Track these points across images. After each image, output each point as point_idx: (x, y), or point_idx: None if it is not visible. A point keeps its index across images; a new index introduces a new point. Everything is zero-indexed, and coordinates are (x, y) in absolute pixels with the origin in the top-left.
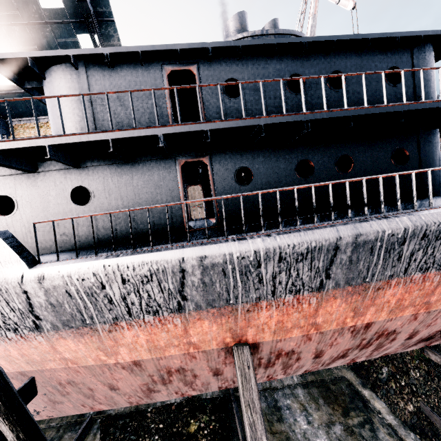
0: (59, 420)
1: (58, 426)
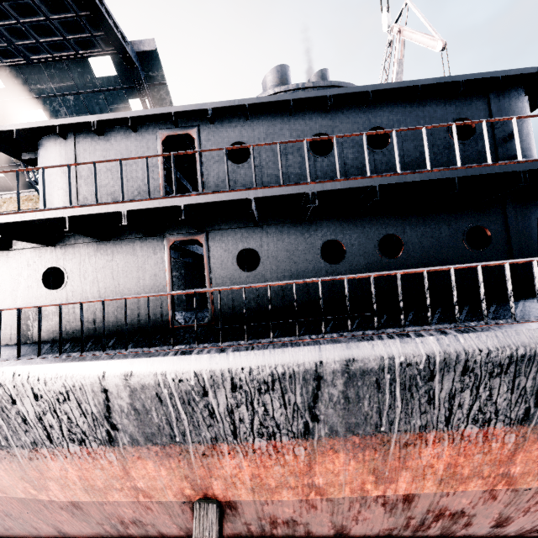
0: None
1: None
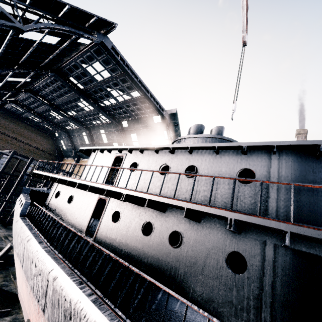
0: None
1: None
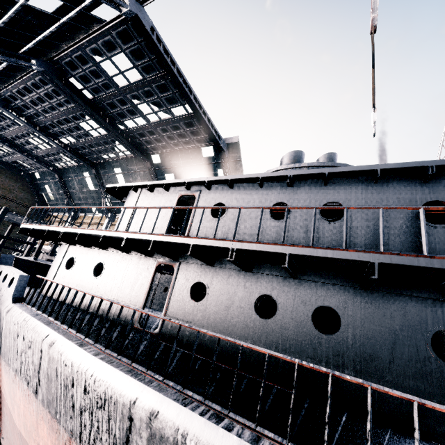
0: None
1: None
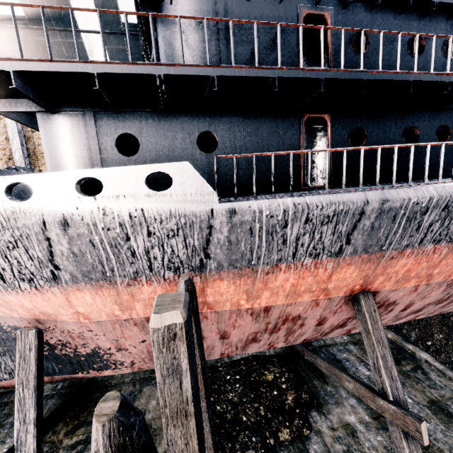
0: (132, 377)
1: (132, 381)
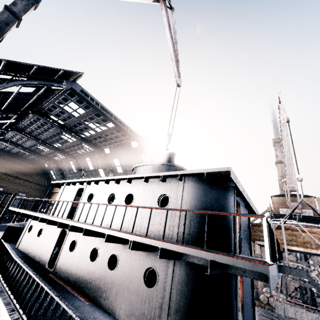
0: None
1: None
